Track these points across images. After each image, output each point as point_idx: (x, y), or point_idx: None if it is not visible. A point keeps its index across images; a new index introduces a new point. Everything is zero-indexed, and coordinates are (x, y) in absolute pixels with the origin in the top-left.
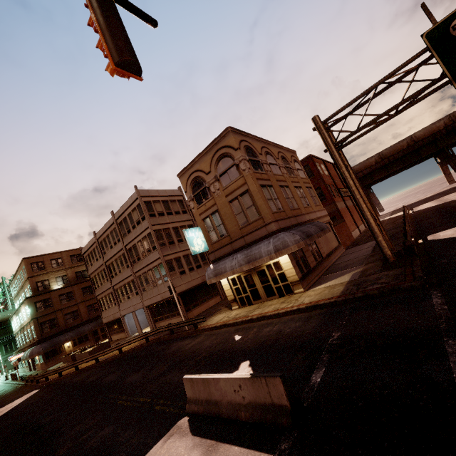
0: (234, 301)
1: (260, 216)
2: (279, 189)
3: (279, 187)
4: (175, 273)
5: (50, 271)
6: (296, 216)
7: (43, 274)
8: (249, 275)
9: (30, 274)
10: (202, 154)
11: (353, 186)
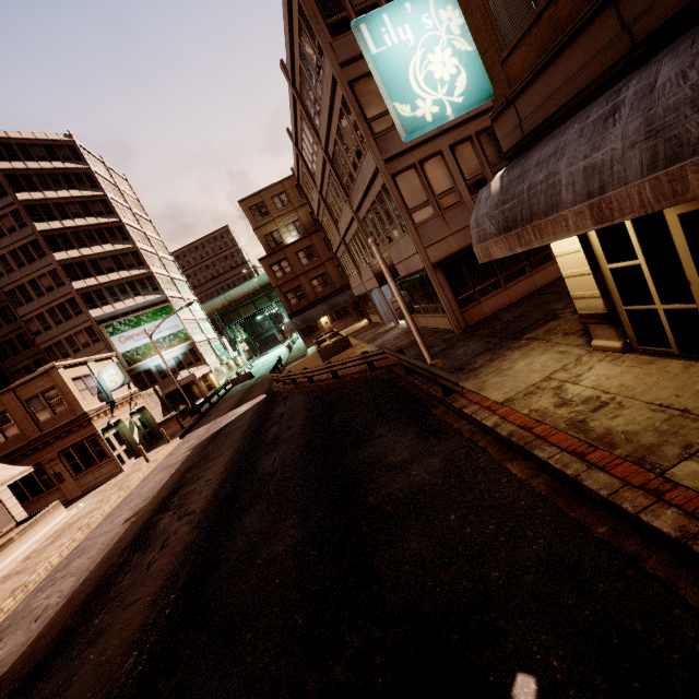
0: (604, 323)
1: None
2: None
3: None
4: (426, 206)
5: (277, 217)
6: None
7: (268, 223)
8: None
9: (254, 225)
10: None
11: None
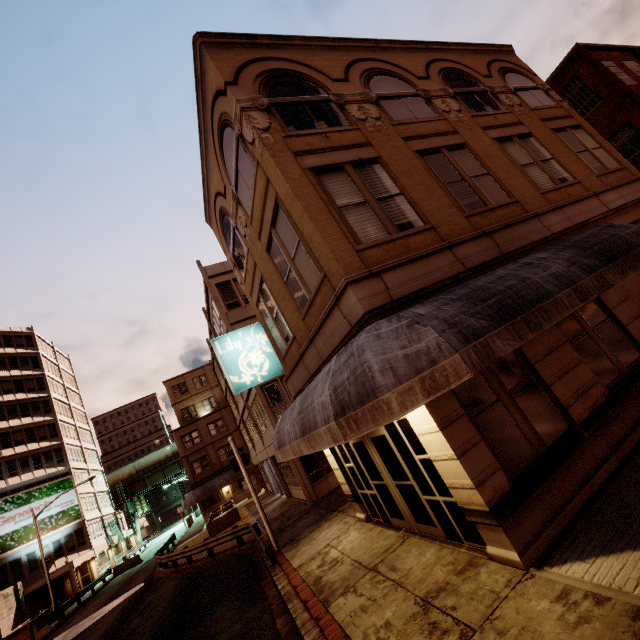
0: (354, 501)
1: (320, 272)
2: (415, 163)
3: (417, 157)
4: (284, 406)
5: (195, 394)
6: (491, 234)
7: (186, 399)
8: (361, 444)
9: (173, 401)
10: (204, 153)
11: None
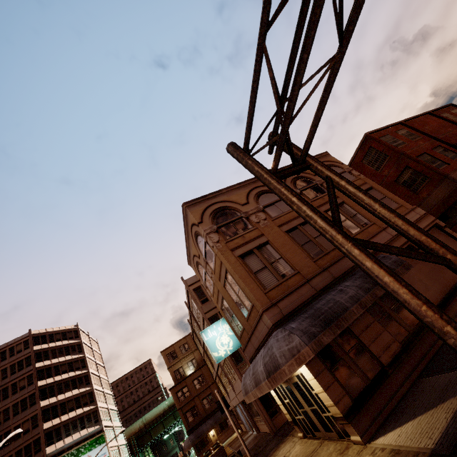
0: (294, 425)
1: (251, 303)
2: (286, 238)
3: (286, 234)
4: (244, 363)
5: (182, 358)
6: (327, 268)
7: (177, 363)
8: (289, 387)
9: (168, 365)
10: (187, 239)
11: (325, 230)
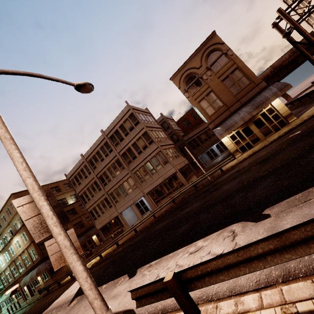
0: (237, 151)
1: (251, 81)
2: None
3: None
4: (170, 157)
5: None
6: None
7: None
8: (247, 127)
9: None
10: (193, 56)
11: None
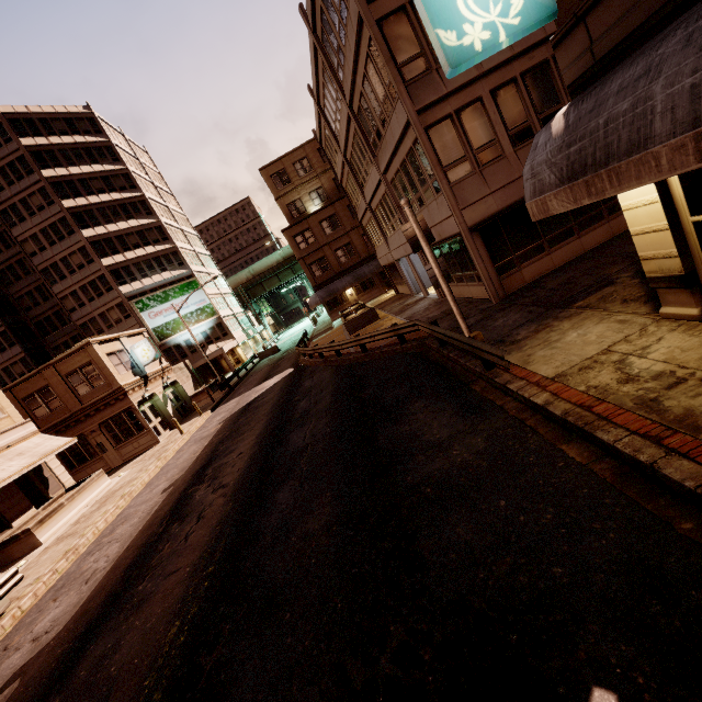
0: (680, 287)
1: None
2: None
3: None
4: (462, 162)
5: (299, 185)
6: None
7: (290, 192)
8: None
9: (275, 195)
10: None
11: None
